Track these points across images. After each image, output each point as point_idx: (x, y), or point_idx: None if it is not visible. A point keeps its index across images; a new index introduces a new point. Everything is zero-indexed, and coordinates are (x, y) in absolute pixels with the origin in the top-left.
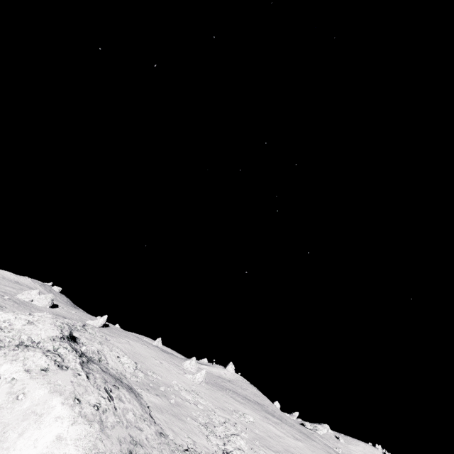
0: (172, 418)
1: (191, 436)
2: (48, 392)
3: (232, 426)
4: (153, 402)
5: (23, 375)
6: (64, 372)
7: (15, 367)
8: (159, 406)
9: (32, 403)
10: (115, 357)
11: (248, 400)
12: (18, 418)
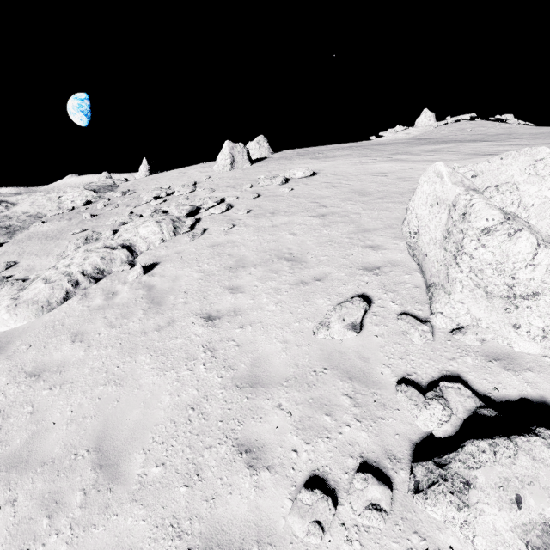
0: (36, 243)
1: (27, 260)
2: None
3: (175, 208)
4: (36, 232)
5: None
6: None
7: None
8: (42, 233)
9: None
10: (47, 200)
11: (381, 146)
12: None
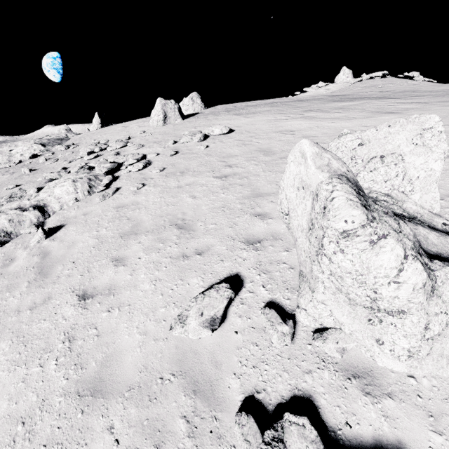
0: None
1: None
2: None
3: (97, 166)
4: None
5: None
6: None
7: None
8: None
9: None
10: None
11: (298, 102)
12: None
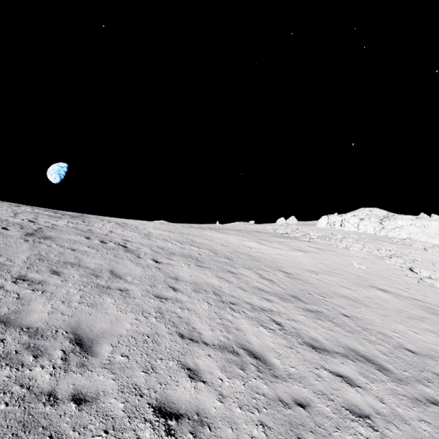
0: None
1: None
2: (436, 221)
3: None
4: None
5: (413, 222)
6: (424, 217)
7: (404, 221)
8: None
9: (436, 226)
10: None
11: None
12: (436, 231)
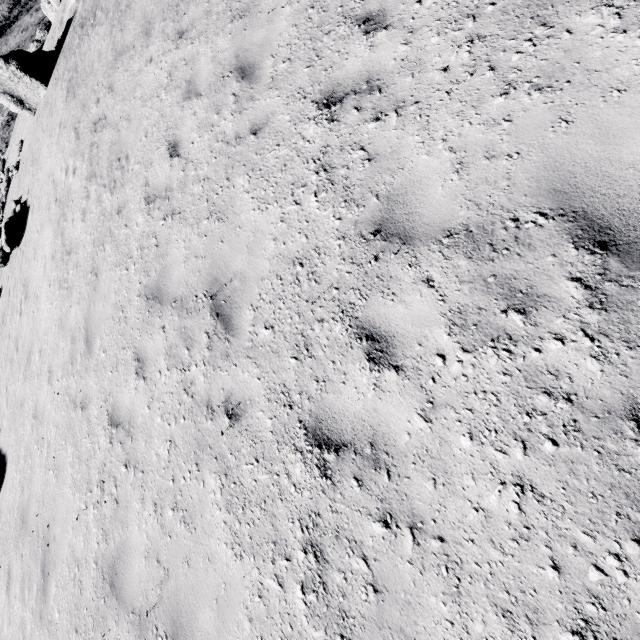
0: None
1: None
2: None
3: None
4: None
5: None
6: None
7: None
8: None
9: None
10: None
11: None
12: None
